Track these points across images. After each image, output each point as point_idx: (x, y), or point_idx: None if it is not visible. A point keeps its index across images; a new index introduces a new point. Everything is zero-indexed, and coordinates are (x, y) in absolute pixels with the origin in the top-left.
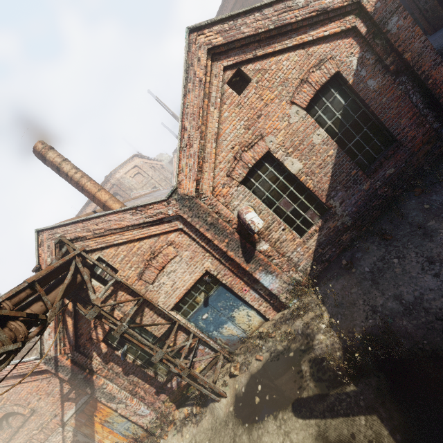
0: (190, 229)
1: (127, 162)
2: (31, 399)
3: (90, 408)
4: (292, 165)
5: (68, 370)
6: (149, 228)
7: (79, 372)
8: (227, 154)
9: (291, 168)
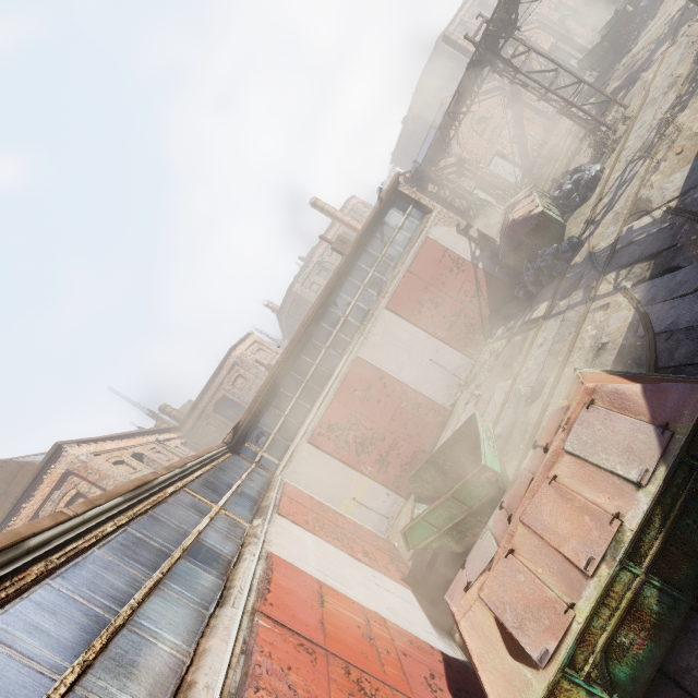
0: (542, 26)
1: (353, 197)
2: (490, 110)
3: (520, 110)
4: (570, 4)
5: (508, 86)
6: (526, 27)
7: (514, 87)
8: (546, 2)
9: (570, 5)
